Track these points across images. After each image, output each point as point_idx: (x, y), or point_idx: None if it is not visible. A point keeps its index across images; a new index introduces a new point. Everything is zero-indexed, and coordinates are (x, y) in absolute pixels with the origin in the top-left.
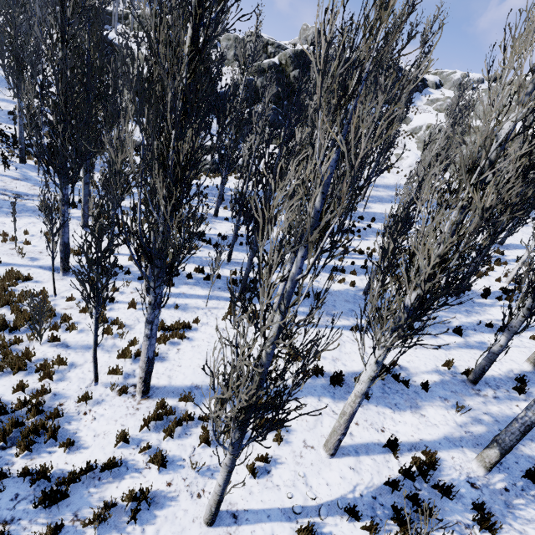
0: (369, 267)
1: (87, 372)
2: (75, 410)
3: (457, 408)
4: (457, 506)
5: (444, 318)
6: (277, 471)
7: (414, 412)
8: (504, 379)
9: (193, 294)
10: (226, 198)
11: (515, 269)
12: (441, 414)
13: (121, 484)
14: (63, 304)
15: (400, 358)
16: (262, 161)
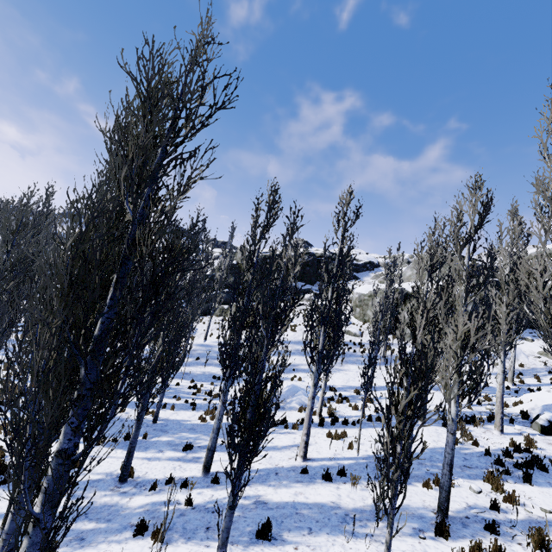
0: (200, 405)
1: None
2: None
3: None
4: None
5: (199, 440)
6: None
7: None
8: (162, 481)
9: None
10: None
11: (320, 399)
12: None
13: None
14: None
15: (94, 463)
16: (201, 329)
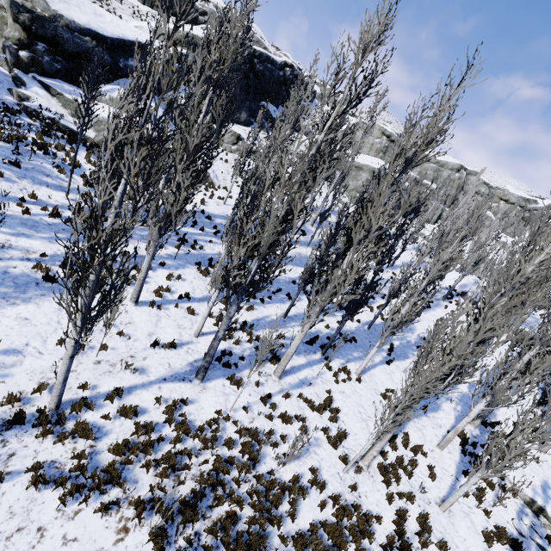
0: None
1: (329, 469)
2: (354, 498)
3: (451, 400)
4: (478, 449)
5: (407, 338)
6: (435, 471)
7: (440, 410)
8: None
9: (299, 365)
10: (219, 229)
11: None
12: (447, 406)
13: (409, 520)
14: (244, 418)
15: None
16: (215, 169)
